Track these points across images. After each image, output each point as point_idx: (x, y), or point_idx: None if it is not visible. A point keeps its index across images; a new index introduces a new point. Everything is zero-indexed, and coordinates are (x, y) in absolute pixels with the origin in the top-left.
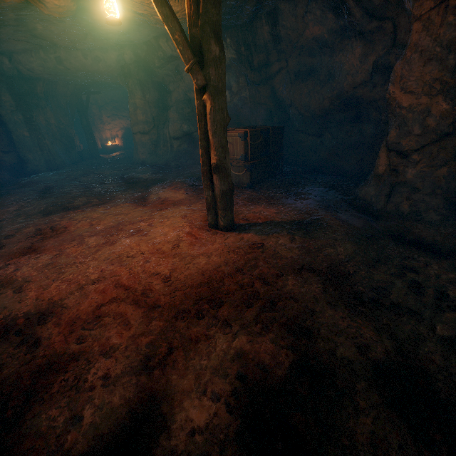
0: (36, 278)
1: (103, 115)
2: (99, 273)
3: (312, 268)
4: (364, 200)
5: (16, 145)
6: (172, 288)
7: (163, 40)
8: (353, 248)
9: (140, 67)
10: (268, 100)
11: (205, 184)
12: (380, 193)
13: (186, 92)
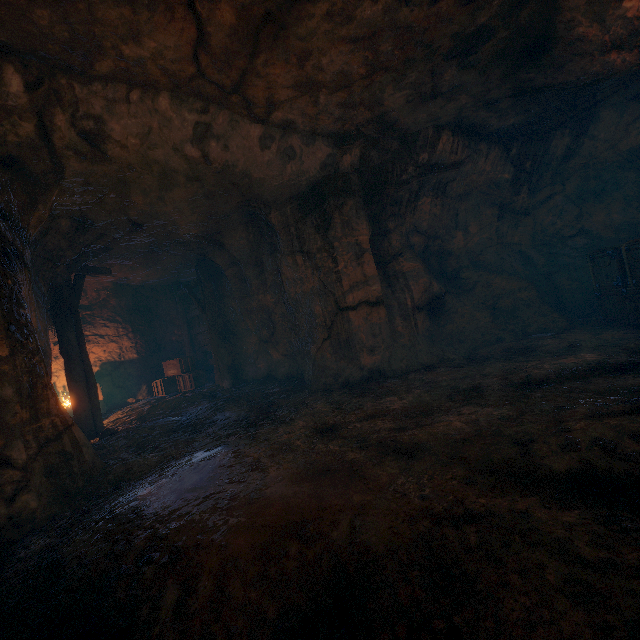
0: None
1: None
2: None
3: None
4: None
5: None
6: None
7: (447, 133)
8: None
9: (361, 181)
10: (527, 237)
11: None
12: None
13: (407, 234)
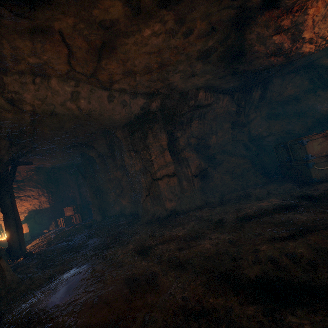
0: None
1: None
2: None
3: None
4: None
5: None
6: None
7: (202, 91)
8: None
9: (162, 114)
10: (246, 137)
11: None
12: None
13: (188, 138)
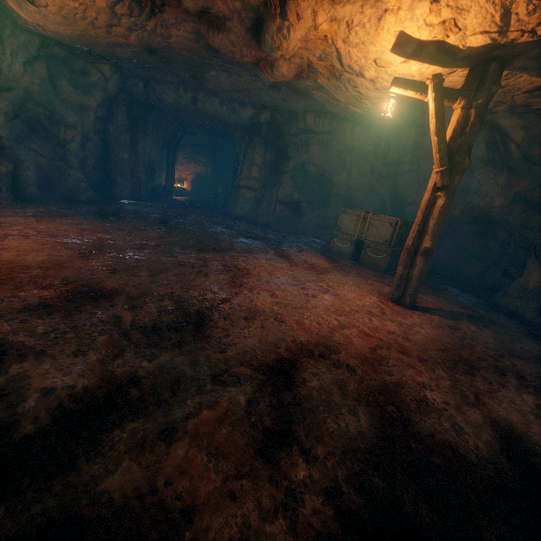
0: (282, 312)
1: (180, 155)
2: (336, 320)
3: (519, 356)
4: (507, 309)
5: (109, 164)
6: (420, 348)
7: (311, 116)
8: (538, 347)
9: (271, 129)
10: (387, 193)
11: (405, 262)
12: (527, 305)
13: (304, 163)
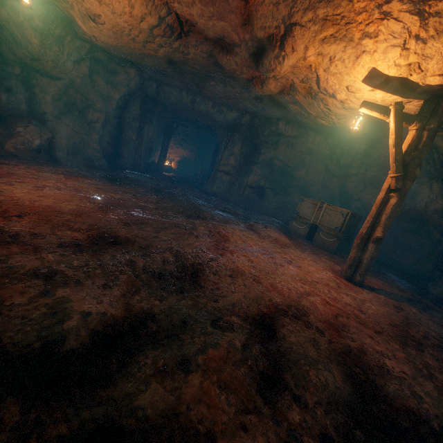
0: (258, 275)
1: (171, 141)
2: (302, 288)
3: None
4: (439, 297)
5: (120, 142)
6: (373, 321)
7: (283, 123)
8: None
9: (249, 129)
10: (336, 189)
11: (359, 247)
12: None
13: (272, 158)
